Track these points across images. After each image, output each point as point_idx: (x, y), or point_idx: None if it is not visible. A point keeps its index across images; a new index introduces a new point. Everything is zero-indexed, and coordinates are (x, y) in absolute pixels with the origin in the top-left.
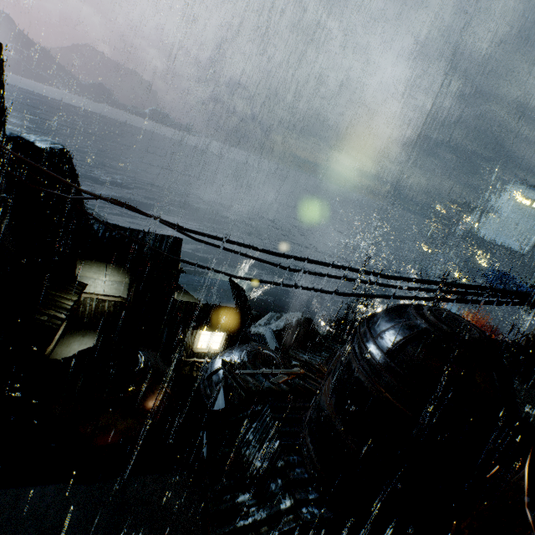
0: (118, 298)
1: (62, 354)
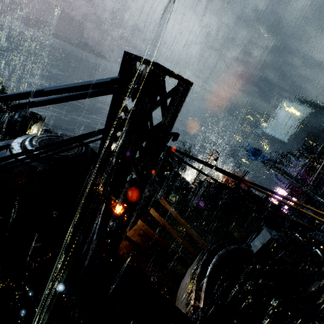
0: None
1: None
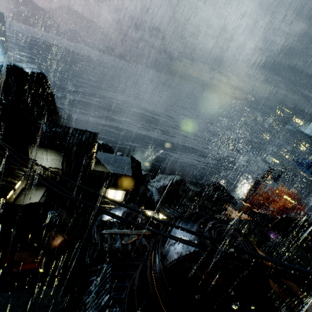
0: (56, 169)
1: (22, 201)
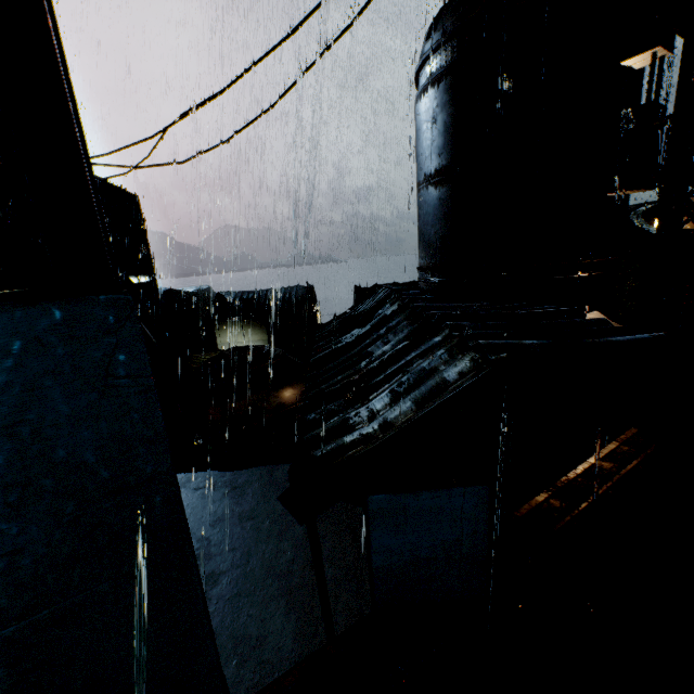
0: None
1: None
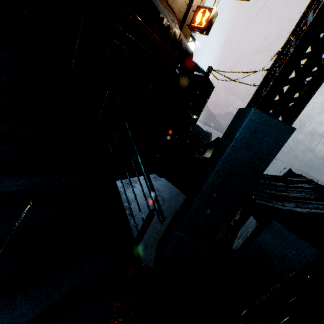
0: None
1: None
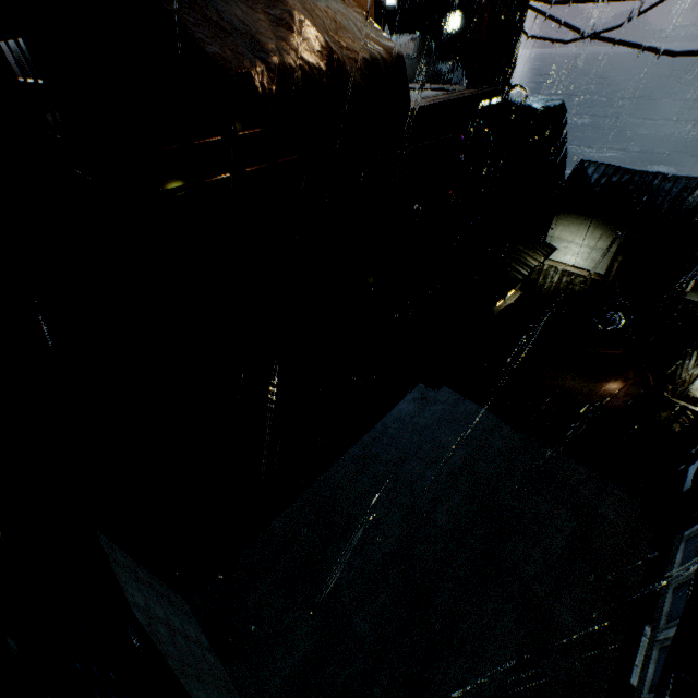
0: (590, 272)
1: None
